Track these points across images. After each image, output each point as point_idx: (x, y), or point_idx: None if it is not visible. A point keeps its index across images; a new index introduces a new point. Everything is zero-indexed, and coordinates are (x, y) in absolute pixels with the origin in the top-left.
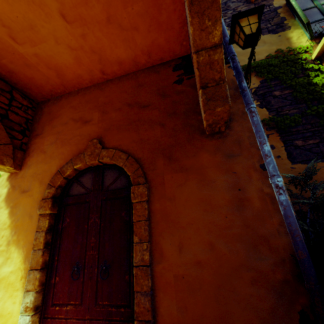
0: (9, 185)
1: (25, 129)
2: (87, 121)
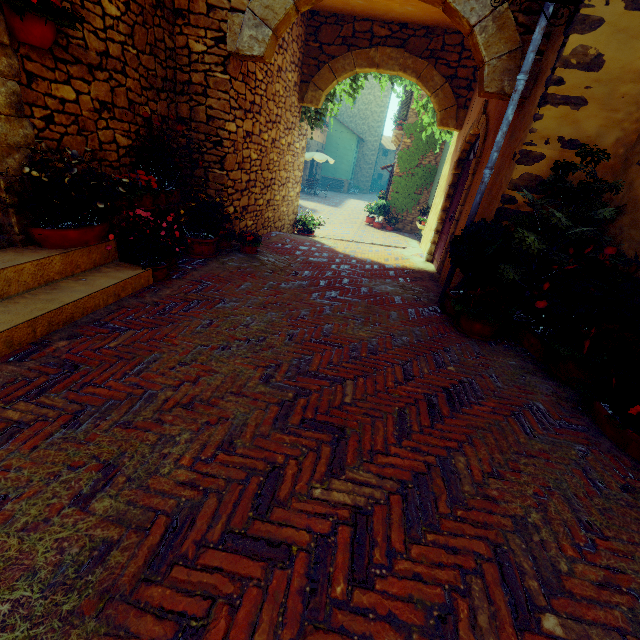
0: (455, 144)
1: (471, 82)
2: None
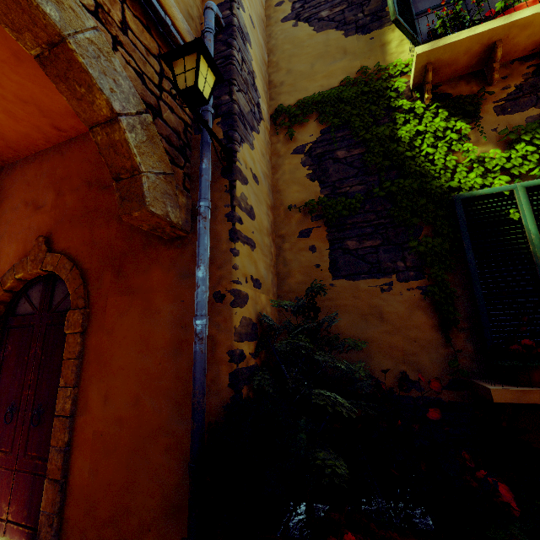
0: None
1: None
2: (40, 207)
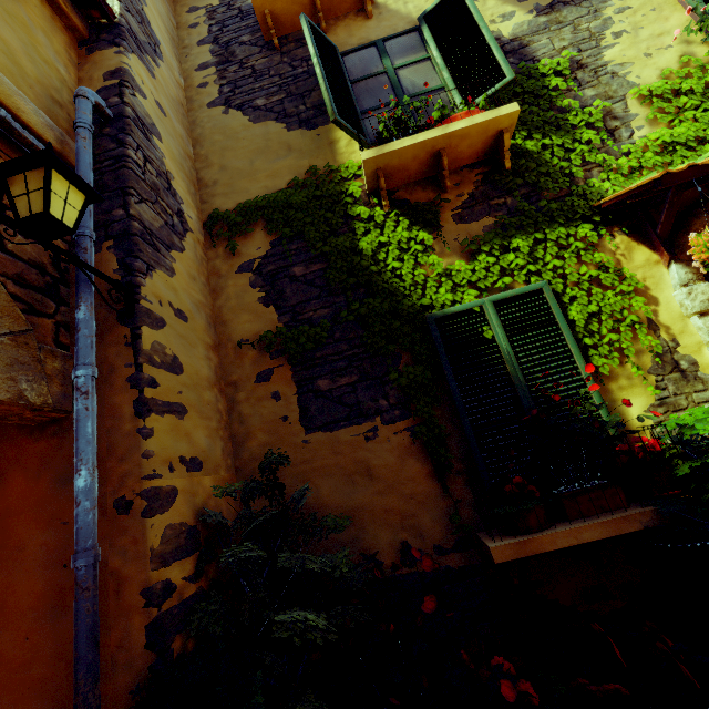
0: None
1: None
2: None
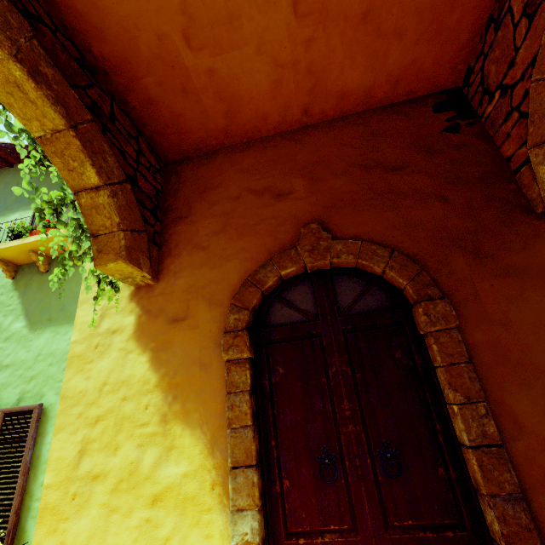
0: (137, 309)
1: (155, 207)
2: (284, 194)
